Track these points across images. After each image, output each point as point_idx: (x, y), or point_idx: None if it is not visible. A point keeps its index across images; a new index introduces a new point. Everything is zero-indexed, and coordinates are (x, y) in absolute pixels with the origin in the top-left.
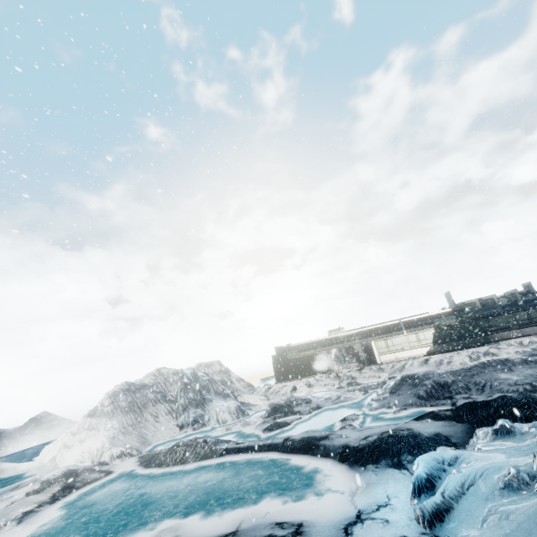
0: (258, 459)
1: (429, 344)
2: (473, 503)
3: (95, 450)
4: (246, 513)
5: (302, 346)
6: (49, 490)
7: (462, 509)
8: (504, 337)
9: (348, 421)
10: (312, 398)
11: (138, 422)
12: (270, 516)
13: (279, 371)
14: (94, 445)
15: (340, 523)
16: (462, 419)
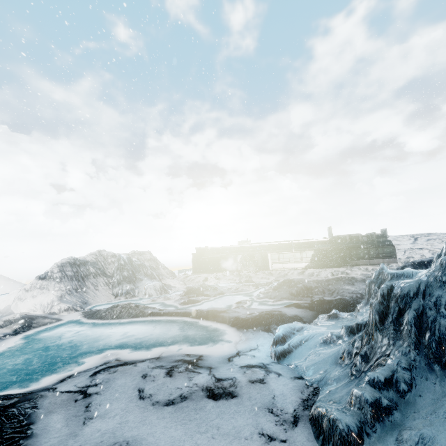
0: (175, 320)
1: (308, 261)
2: (304, 350)
3: (46, 304)
4: (165, 349)
5: (217, 249)
6: (11, 326)
7: (297, 352)
8: (358, 264)
9: (241, 304)
10: (218, 287)
11: (81, 288)
12: (182, 351)
13: (196, 265)
14: (45, 300)
15: (226, 356)
16: (313, 308)
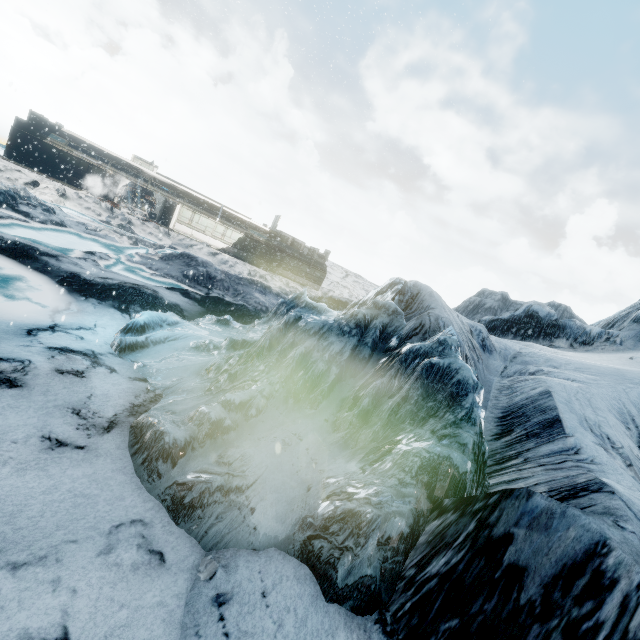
0: None
1: (229, 243)
2: (166, 349)
3: None
4: None
5: (83, 143)
6: None
7: (155, 350)
8: (283, 274)
9: (94, 257)
10: (58, 211)
11: None
12: None
13: (20, 147)
14: None
15: (26, 325)
16: (205, 305)
